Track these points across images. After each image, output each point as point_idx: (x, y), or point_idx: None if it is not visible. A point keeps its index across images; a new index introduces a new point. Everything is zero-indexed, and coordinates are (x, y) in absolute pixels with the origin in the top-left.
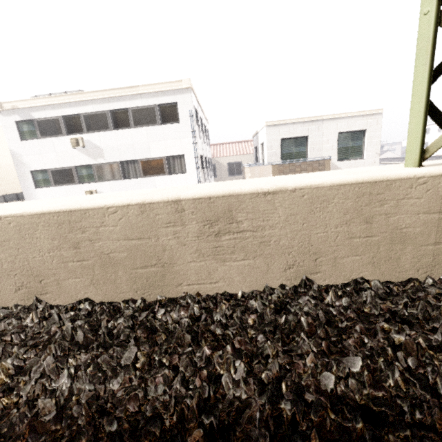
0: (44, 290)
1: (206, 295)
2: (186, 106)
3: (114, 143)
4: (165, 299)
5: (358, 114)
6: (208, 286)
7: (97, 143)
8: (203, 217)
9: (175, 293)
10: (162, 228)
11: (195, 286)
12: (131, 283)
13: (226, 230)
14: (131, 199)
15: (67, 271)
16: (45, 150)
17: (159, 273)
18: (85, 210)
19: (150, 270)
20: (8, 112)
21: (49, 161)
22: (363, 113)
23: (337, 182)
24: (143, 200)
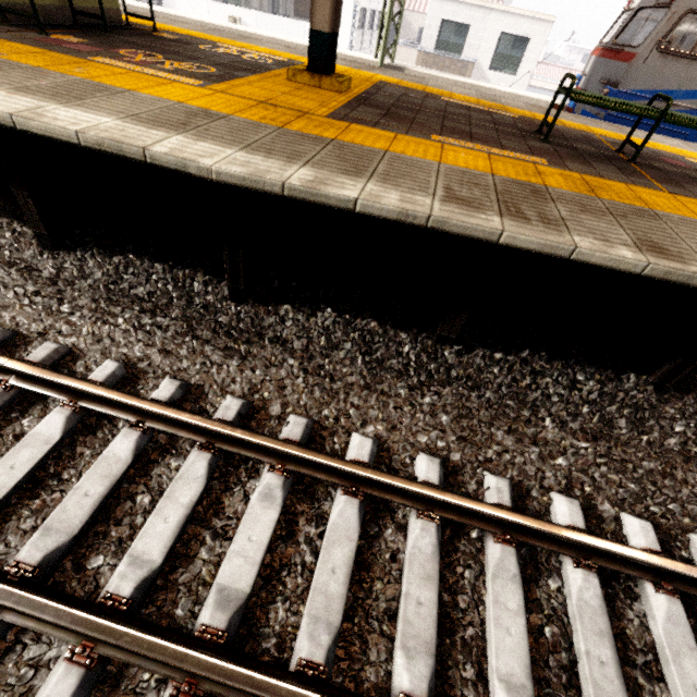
0: None
1: None
2: None
3: None
4: None
5: (529, 16)
6: None
7: None
8: None
9: None
10: None
11: None
12: None
13: None
14: (294, 42)
15: None
16: None
17: None
18: (282, 41)
19: None
20: None
21: None
22: (535, 15)
23: (346, 55)
24: (298, 43)
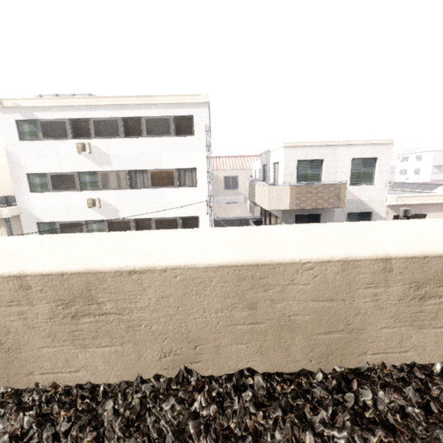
0: (197, 357)
1: (392, 366)
2: (202, 120)
3: (123, 151)
4: (344, 370)
5: (371, 143)
6: (395, 356)
7: (105, 149)
8: (411, 279)
9: (356, 363)
10: (361, 288)
11: (381, 355)
12: (307, 351)
13: (432, 293)
14: (330, 254)
15: (232, 336)
16: (47, 152)
17: (343, 340)
18: (275, 265)
19: (334, 336)
20: (8, 110)
21: (49, 165)
22: (376, 142)
23: None
24: (347, 256)
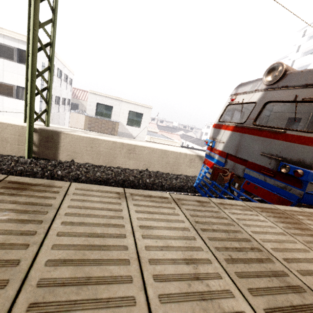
0: None
1: None
2: (41, 58)
3: None
4: None
5: (140, 105)
6: None
7: None
8: None
9: None
10: None
11: None
12: None
13: None
14: None
15: None
16: None
17: None
18: None
19: None
20: None
21: None
22: (143, 105)
23: None
24: None
